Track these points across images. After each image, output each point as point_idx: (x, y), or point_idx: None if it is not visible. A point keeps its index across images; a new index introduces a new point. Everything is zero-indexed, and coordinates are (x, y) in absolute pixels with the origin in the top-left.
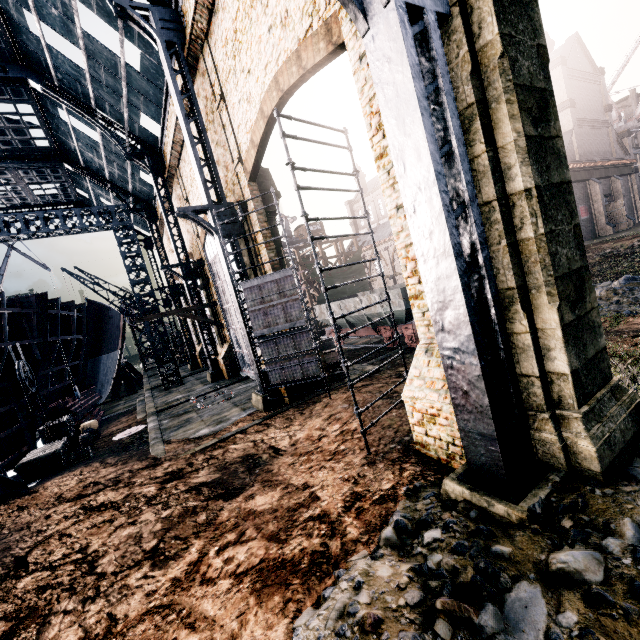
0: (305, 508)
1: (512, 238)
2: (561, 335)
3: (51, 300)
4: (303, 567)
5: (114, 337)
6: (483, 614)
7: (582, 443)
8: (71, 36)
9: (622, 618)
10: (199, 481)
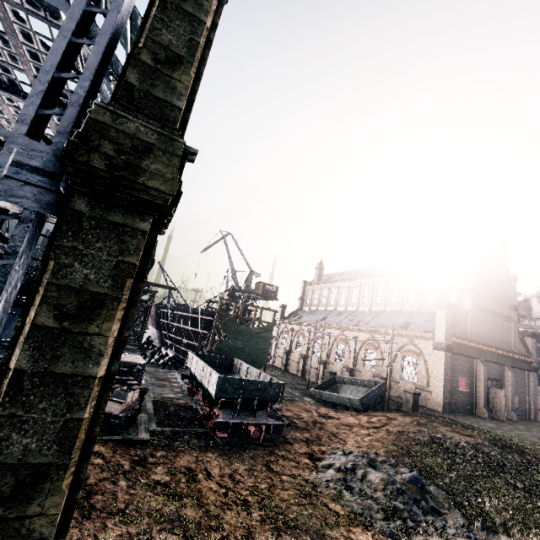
0: None
1: None
2: None
3: None
4: None
5: None
6: None
7: None
8: None
9: None
10: None
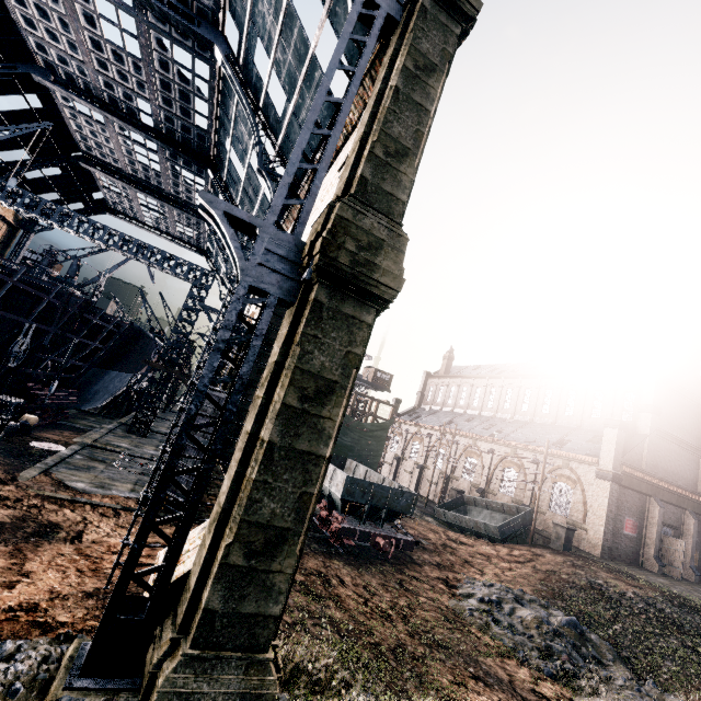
0: None
1: (242, 469)
2: (216, 569)
3: (98, 308)
4: None
5: (139, 362)
6: None
7: (160, 679)
8: (243, 162)
9: None
10: None
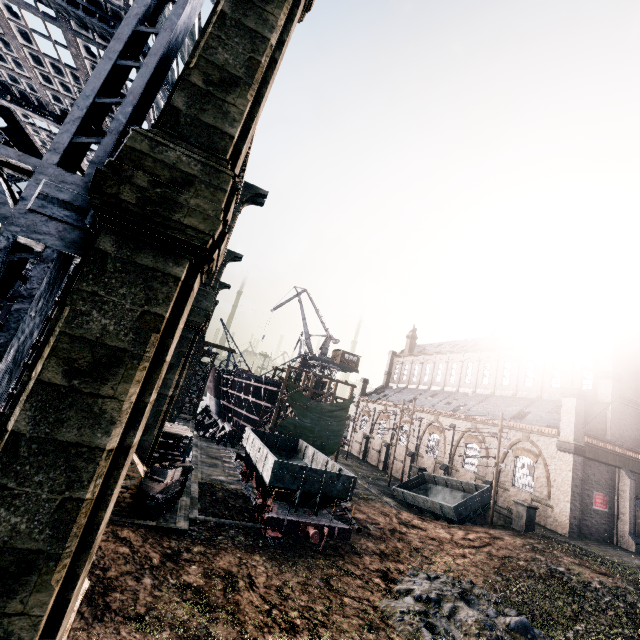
0: None
1: None
2: None
3: None
4: None
5: None
6: None
7: None
8: None
9: None
10: None
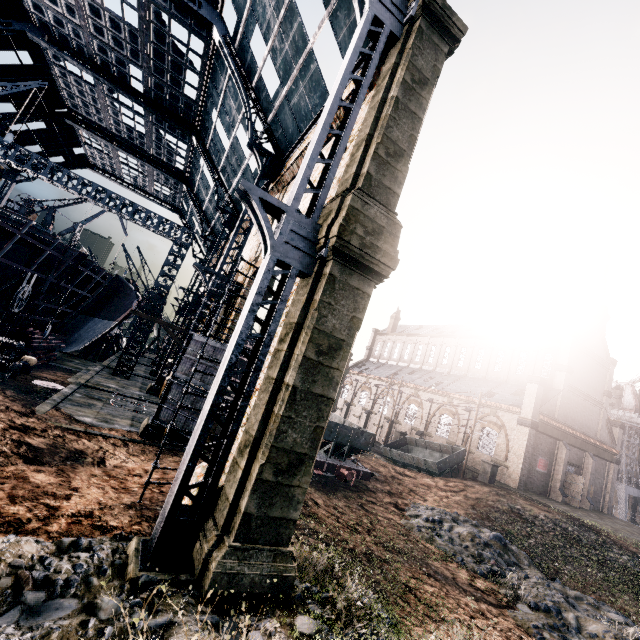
0: (54, 498)
1: (270, 407)
2: (253, 483)
3: (89, 260)
4: (1, 520)
5: (118, 310)
6: (33, 592)
7: (213, 563)
8: (229, 133)
9: (80, 635)
10: (29, 441)
